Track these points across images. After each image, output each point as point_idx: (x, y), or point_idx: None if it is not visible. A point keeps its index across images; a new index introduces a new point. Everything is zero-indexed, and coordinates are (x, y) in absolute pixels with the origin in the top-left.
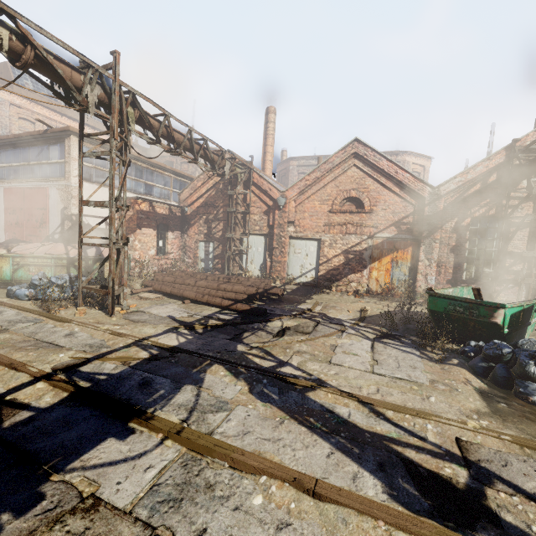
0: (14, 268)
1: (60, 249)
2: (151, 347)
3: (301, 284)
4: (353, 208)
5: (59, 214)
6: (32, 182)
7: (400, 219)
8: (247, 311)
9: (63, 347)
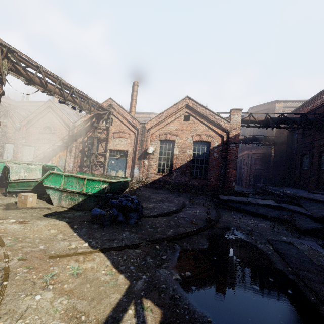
0: None
1: None
2: None
3: None
4: (49, 131)
5: None
6: None
7: (64, 137)
8: None
9: None
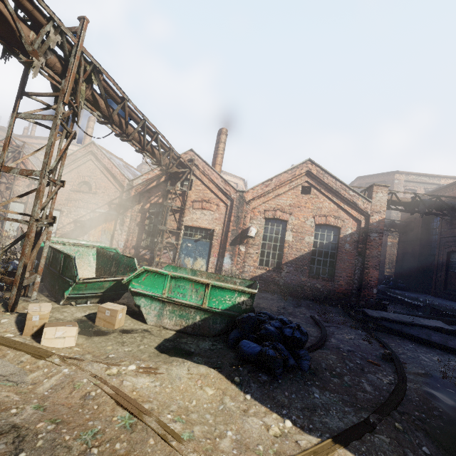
0: None
1: None
2: None
3: None
4: (87, 189)
5: None
6: None
7: (112, 200)
8: None
9: None
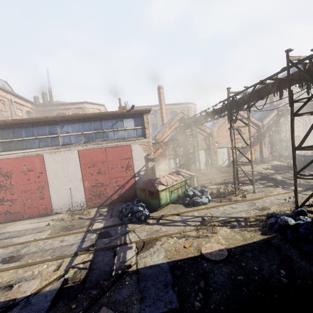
0: (171, 193)
1: (174, 177)
2: (304, 191)
3: (223, 167)
4: (237, 132)
5: (142, 159)
6: (112, 142)
7: (253, 134)
8: (260, 178)
9: (298, 199)
